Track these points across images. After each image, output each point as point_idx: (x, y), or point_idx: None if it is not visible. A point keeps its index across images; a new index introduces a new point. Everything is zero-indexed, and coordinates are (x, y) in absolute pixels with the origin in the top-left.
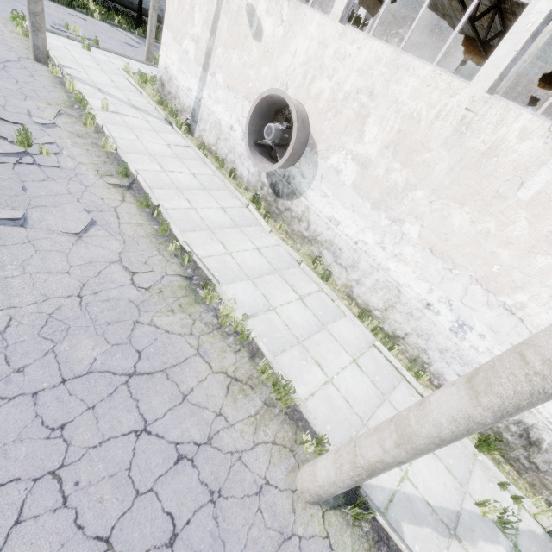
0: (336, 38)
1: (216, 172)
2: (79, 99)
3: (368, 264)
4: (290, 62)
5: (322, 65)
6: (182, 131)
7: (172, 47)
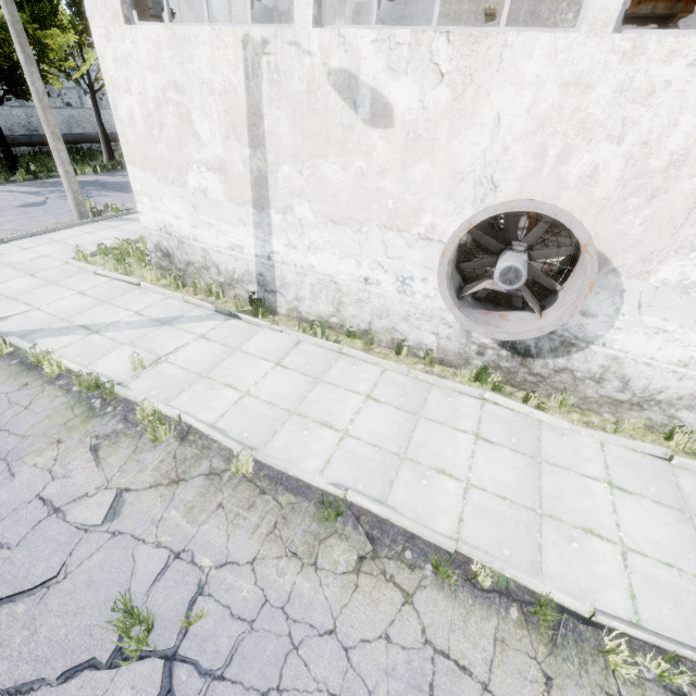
0: (615, 63)
1: (382, 365)
2: (91, 384)
3: None
4: (487, 140)
5: (584, 122)
6: (259, 317)
7: (164, 192)
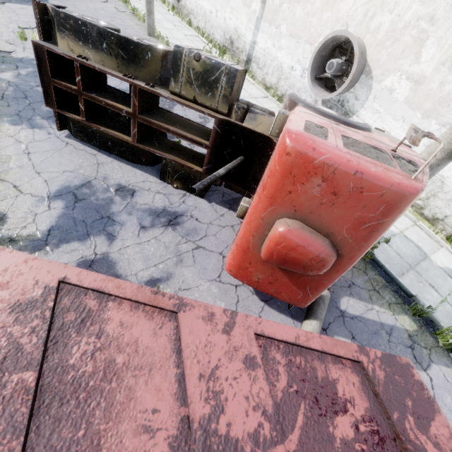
0: None
1: (159, 3)
2: None
3: (199, 9)
4: None
5: None
6: None
7: None
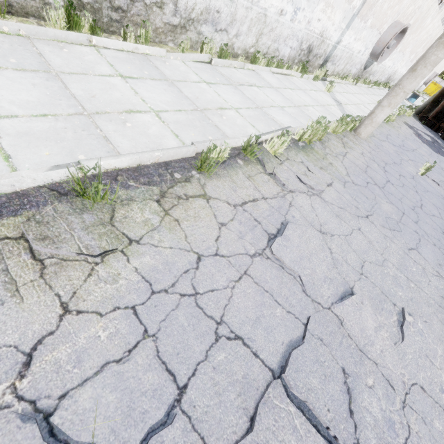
0: None
1: None
2: None
3: (244, 8)
4: None
5: None
6: None
7: None
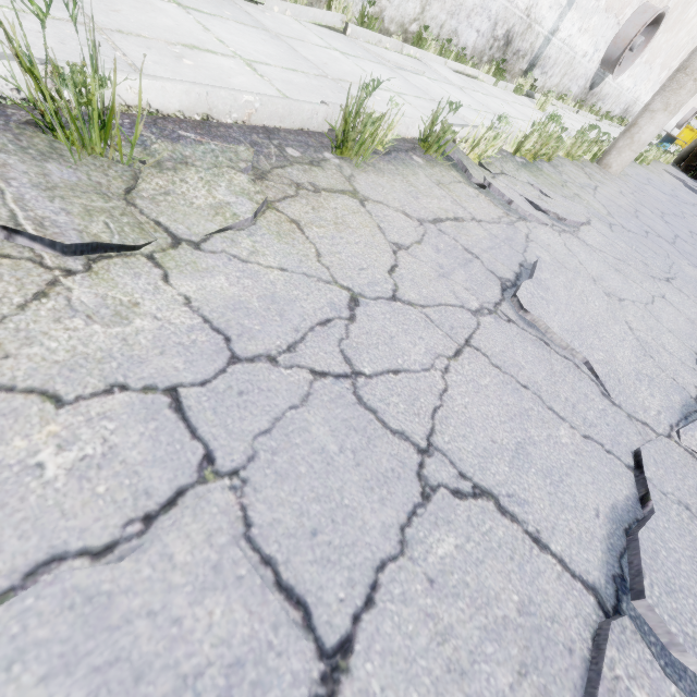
0: None
1: None
2: None
3: None
4: None
5: None
6: None
7: None
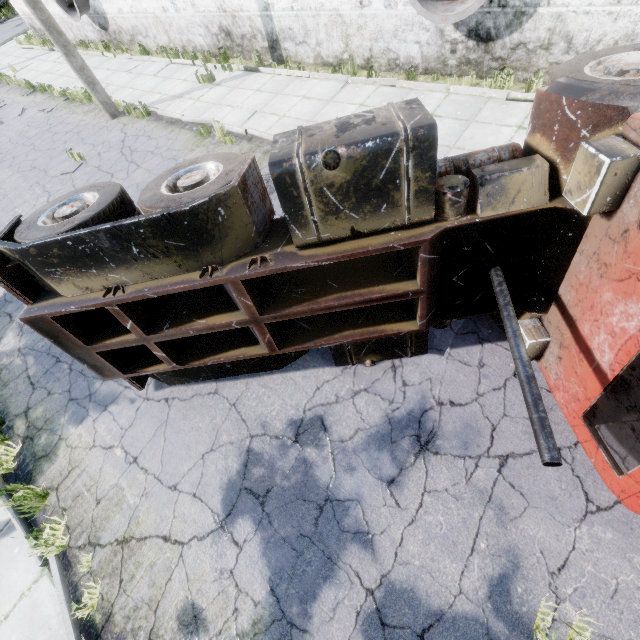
0: None
1: (83, 53)
2: (1, 77)
3: (144, 19)
4: None
5: None
6: None
7: None
